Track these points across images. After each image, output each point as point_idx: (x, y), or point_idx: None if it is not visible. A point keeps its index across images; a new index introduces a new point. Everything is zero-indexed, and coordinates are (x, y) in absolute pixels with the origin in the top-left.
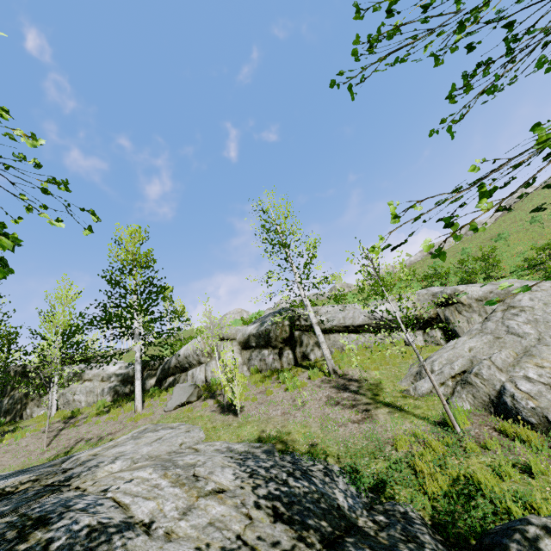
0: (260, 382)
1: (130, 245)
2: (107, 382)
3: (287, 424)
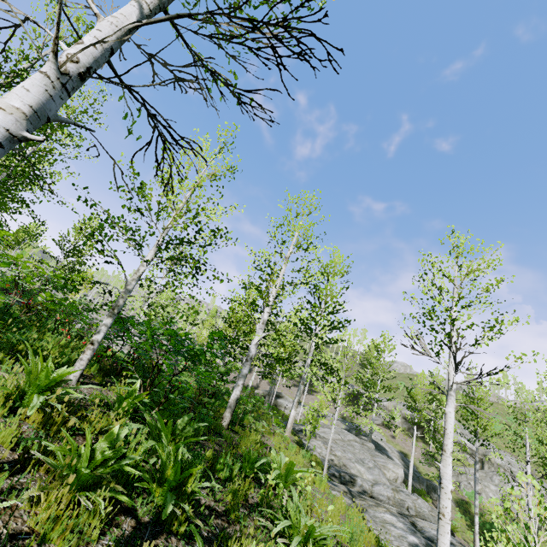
0: (404, 435)
1: (372, 351)
2: (344, 391)
3: (408, 452)
